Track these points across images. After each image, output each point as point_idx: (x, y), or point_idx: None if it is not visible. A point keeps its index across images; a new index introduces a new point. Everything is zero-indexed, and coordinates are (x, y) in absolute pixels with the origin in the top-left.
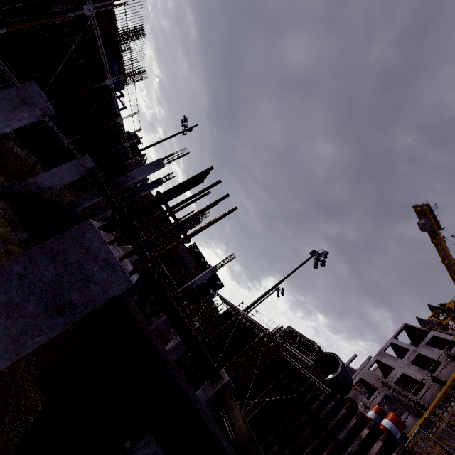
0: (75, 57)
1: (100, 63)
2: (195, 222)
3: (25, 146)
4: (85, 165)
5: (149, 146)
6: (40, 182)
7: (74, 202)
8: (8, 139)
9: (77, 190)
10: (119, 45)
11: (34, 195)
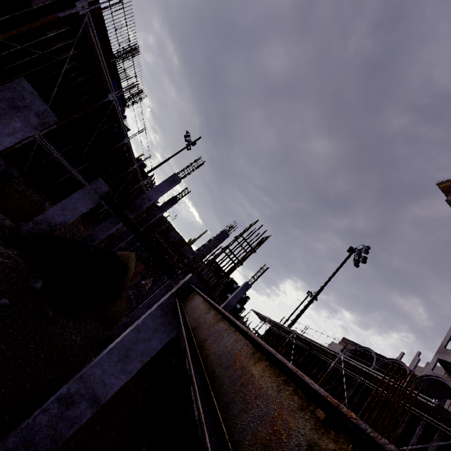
0: (73, 76)
1: (100, 78)
2: (224, 236)
3: (32, 184)
4: (99, 190)
5: (156, 166)
6: (51, 218)
7: (90, 235)
8: (12, 178)
9: (90, 223)
10: (114, 67)
11: (45, 235)
